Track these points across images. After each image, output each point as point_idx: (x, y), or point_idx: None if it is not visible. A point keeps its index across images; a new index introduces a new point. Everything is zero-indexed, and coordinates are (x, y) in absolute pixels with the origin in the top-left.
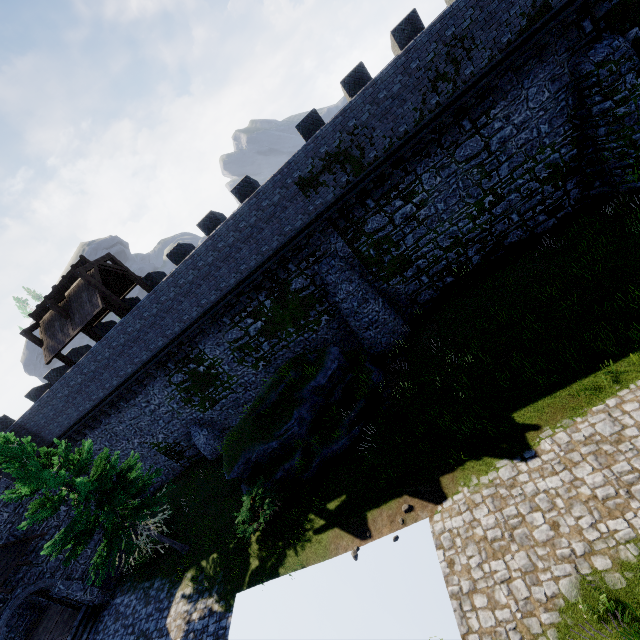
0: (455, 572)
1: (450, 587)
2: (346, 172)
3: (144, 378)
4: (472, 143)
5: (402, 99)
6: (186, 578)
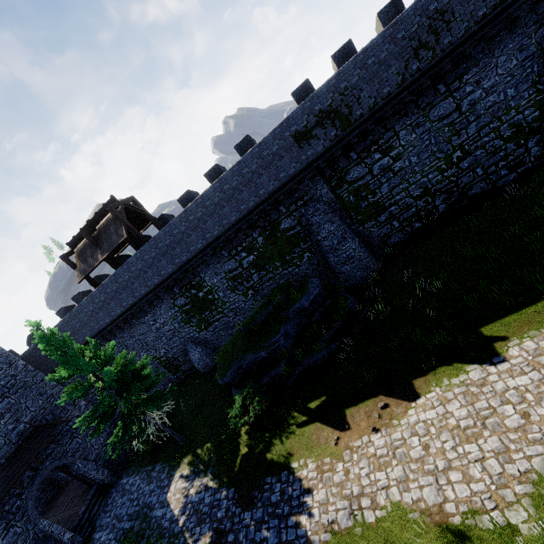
0: (430, 454)
1: (426, 466)
2: (335, 127)
3: (153, 300)
4: (445, 104)
5: (387, 65)
6: (183, 463)
